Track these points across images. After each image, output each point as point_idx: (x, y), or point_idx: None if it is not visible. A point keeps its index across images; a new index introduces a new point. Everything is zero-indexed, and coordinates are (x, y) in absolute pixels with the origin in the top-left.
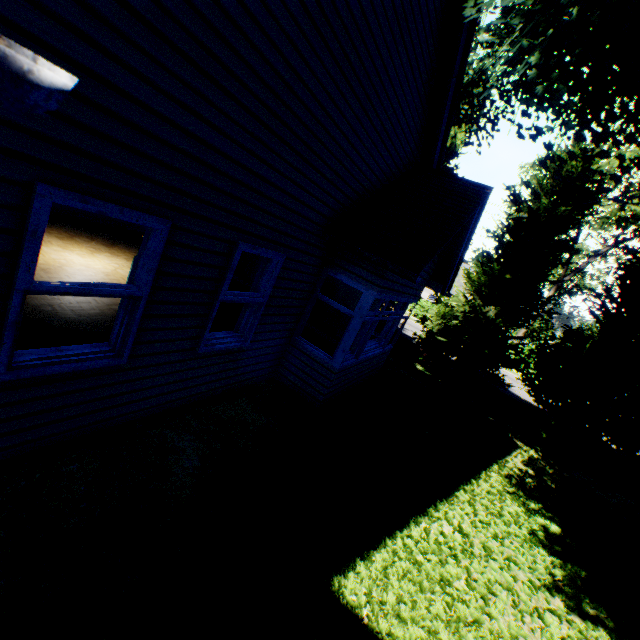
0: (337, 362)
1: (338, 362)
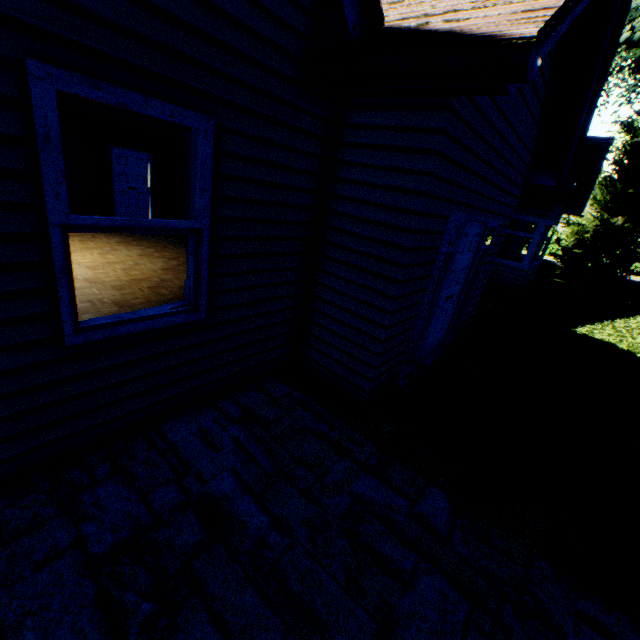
0: (526, 265)
1: (526, 265)
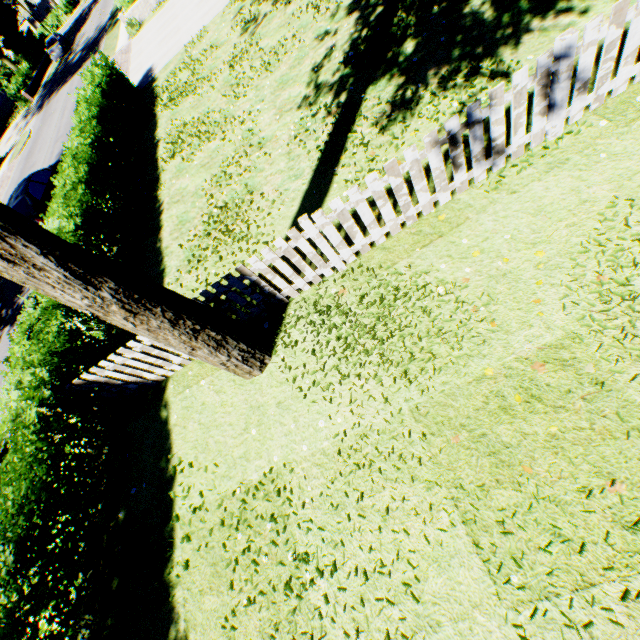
0: None
1: None
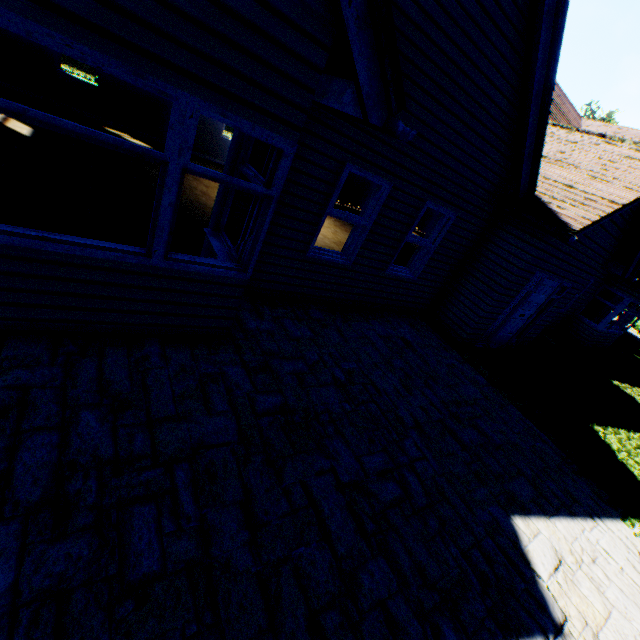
0: (600, 327)
1: (601, 327)
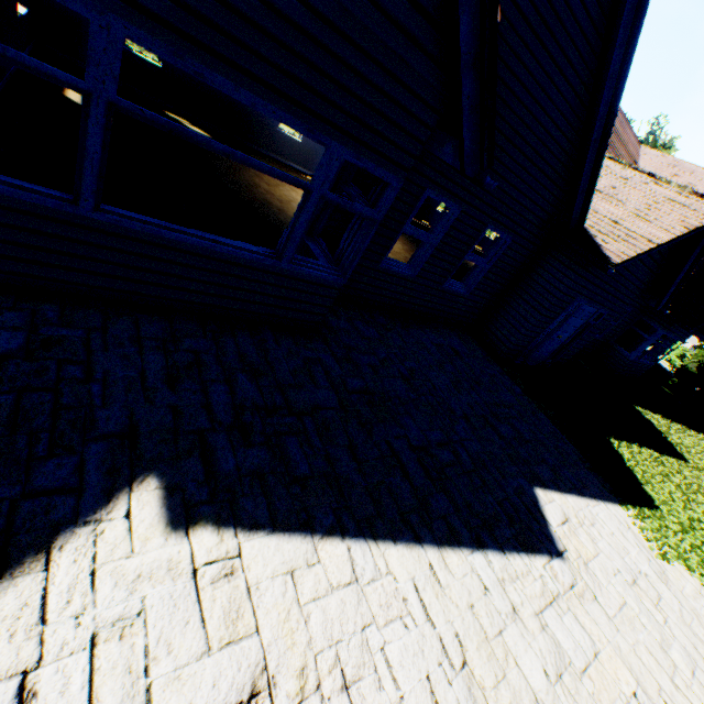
0: (632, 356)
1: (633, 356)
